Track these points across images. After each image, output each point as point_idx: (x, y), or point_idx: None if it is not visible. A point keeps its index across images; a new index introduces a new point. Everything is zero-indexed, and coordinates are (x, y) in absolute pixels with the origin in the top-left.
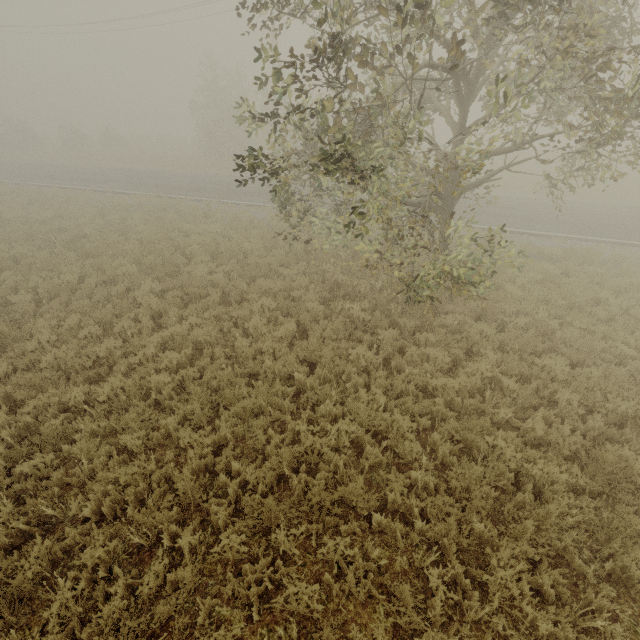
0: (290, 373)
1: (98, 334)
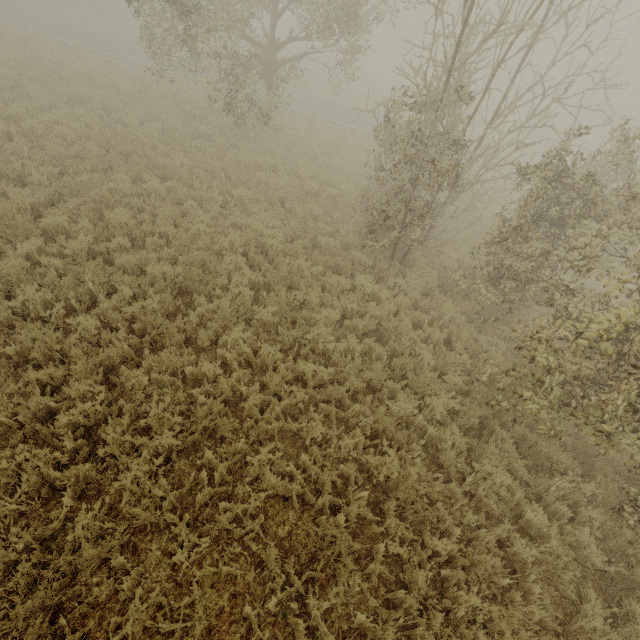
0: (156, 147)
1: (1, 106)
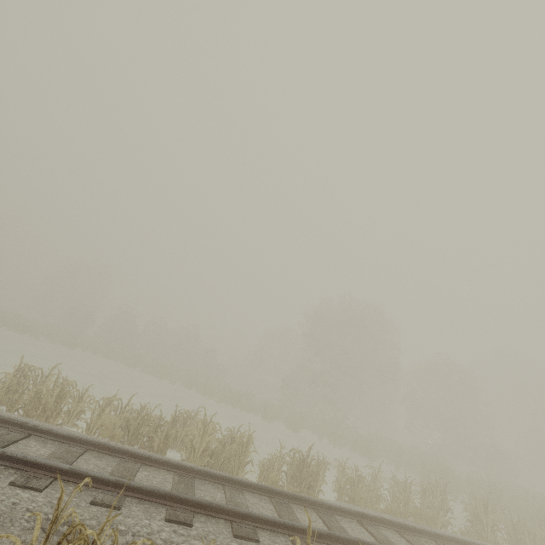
0: None
1: None
